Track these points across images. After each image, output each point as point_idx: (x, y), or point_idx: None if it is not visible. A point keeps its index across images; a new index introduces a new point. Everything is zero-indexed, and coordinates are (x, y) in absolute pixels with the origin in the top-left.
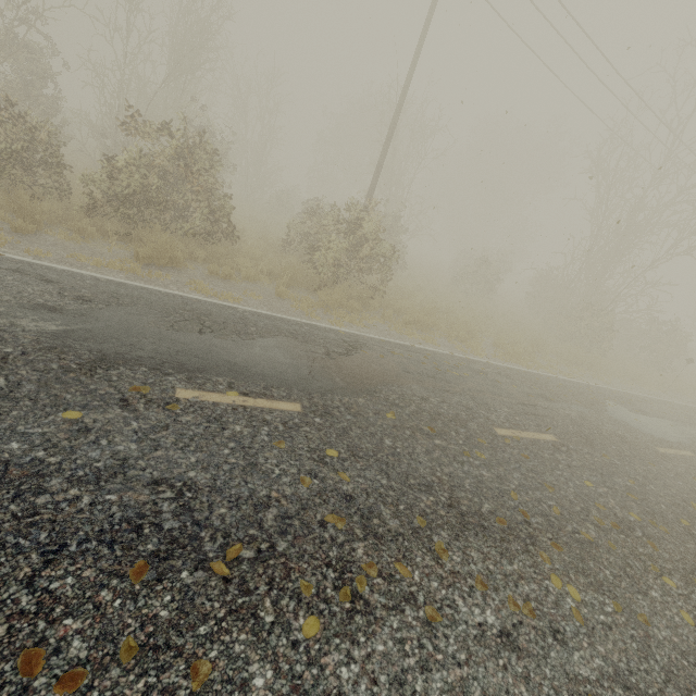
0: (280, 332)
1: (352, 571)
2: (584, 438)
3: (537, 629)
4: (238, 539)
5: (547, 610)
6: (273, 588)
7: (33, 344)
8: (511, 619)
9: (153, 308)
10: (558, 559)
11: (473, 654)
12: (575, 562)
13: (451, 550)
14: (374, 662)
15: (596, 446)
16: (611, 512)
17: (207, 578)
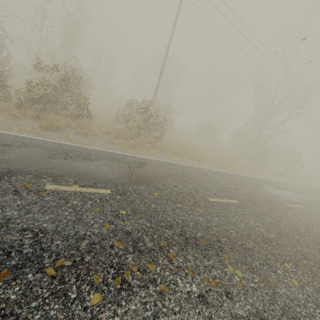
0: (107, 158)
1: (124, 269)
2: (251, 201)
3: (218, 292)
4: (64, 256)
5: (224, 283)
6: (78, 280)
7: None
8: (205, 288)
9: (43, 148)
10: (233, 257)
11: (183, 307)
12: (241, 259)
13: (178, 256)
14: (128, 315)
15: (257, 204)
16: (261, 234)
17: (42, 276)
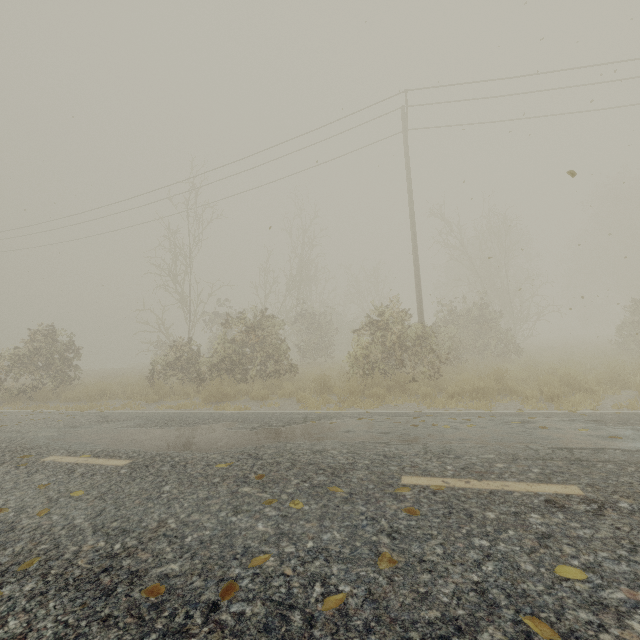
0: (234, 419)
1: None
2: None
3: None
4: None
5: None
6: None
7: (23, 441)
8: None
9: (147, 419)
10: None
11: None
12: None
13: None
14: None
15: None
16: None
17: None
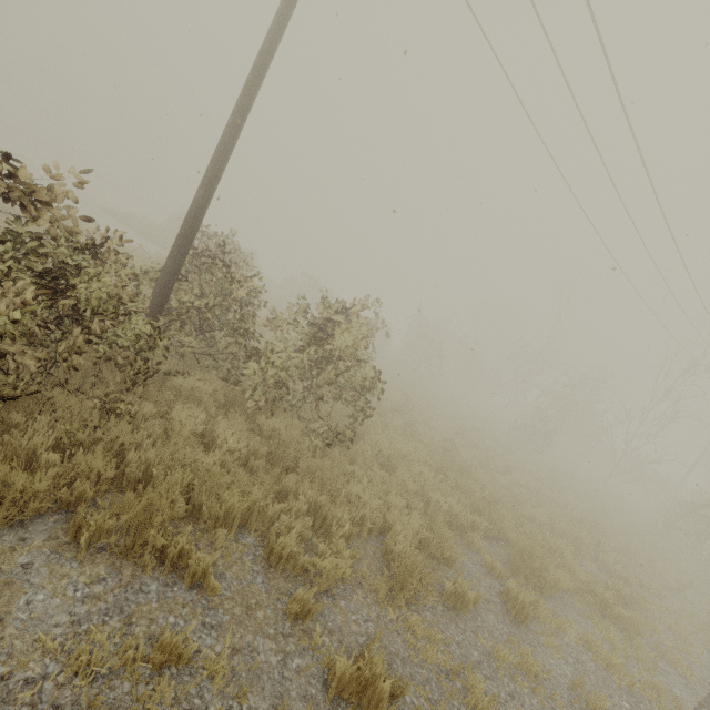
0: None
1: None
2: None
3: None
4: None
5: None
6: None
7: None
8: None
9: None
10: None
11: None
12: None
13: None
14: None
15: None
16: None
17: None
